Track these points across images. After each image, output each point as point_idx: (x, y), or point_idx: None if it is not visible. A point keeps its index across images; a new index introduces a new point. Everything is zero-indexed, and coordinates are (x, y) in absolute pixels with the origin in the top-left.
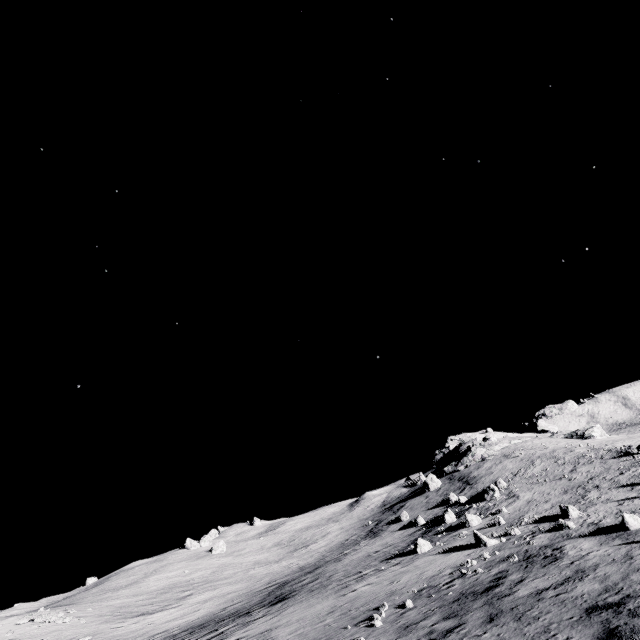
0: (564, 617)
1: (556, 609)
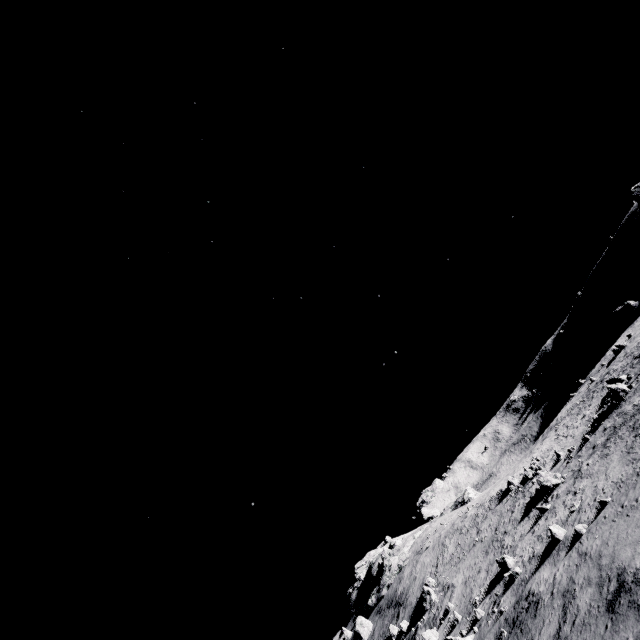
0: (601, 632)
1: (587, 633)
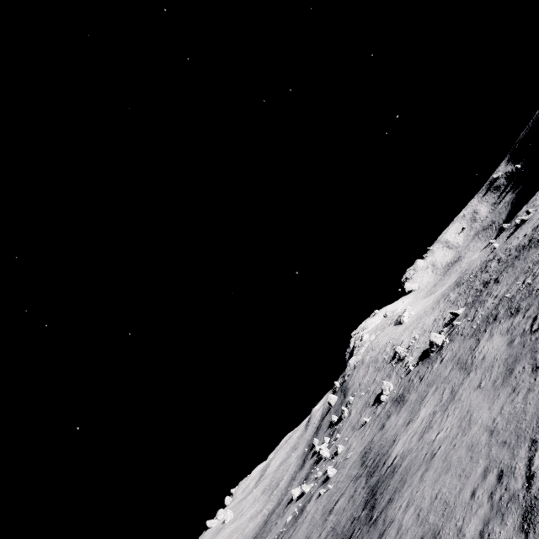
0: None
1: None
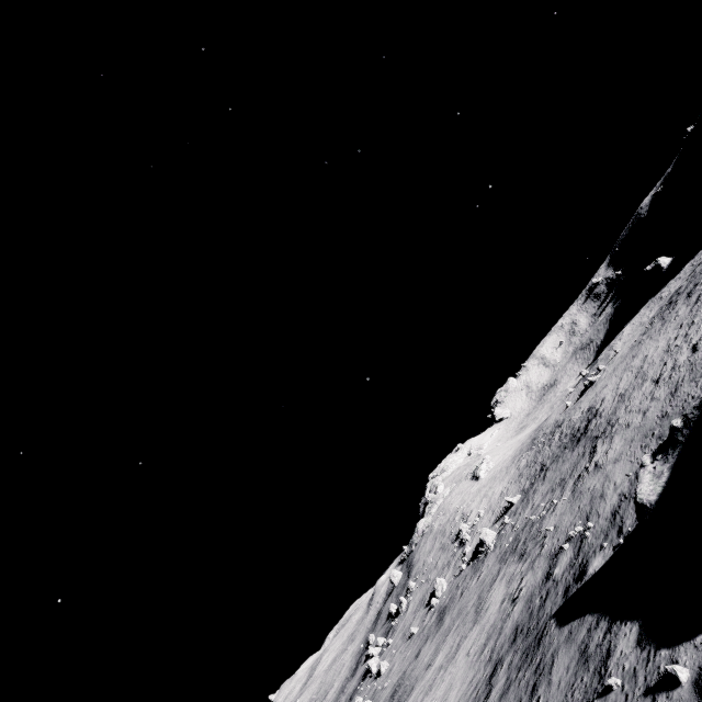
0: None
1: None
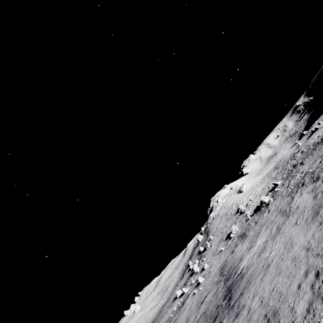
0: None
1: None
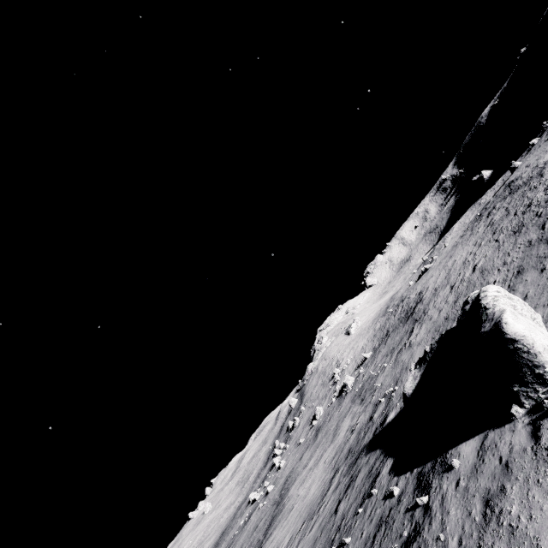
0: None
1: None
